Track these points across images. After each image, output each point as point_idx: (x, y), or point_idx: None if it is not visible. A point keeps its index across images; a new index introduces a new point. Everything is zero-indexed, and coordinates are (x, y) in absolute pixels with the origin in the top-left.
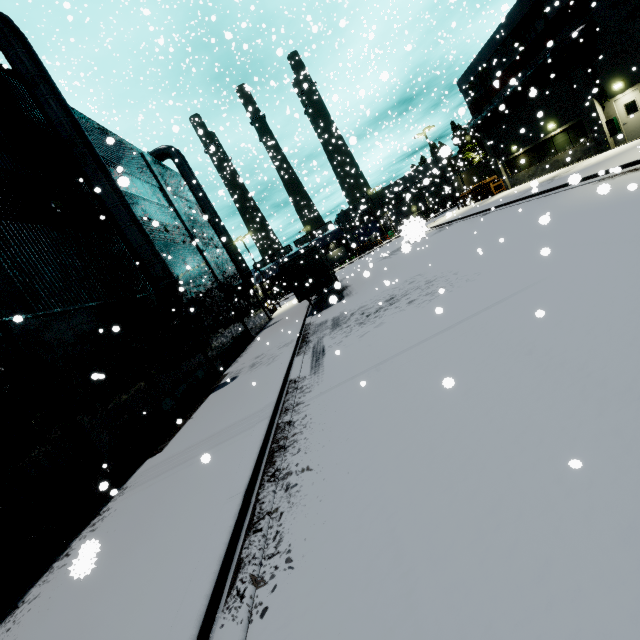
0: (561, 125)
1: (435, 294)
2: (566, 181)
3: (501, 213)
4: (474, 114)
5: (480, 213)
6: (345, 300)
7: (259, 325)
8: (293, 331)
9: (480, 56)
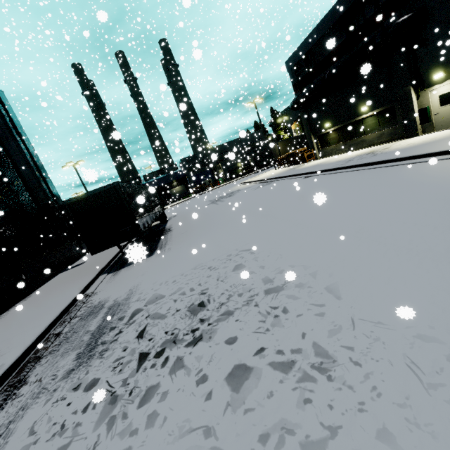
0: (373, 109)
1: (315, 397)
2: (408, 154)
3: (330, 178)
4: (297, 92)
5: (301, 175)
6: (152, 258)
7: (60, 265)
8: (47, 316)
9: (309, 39)
